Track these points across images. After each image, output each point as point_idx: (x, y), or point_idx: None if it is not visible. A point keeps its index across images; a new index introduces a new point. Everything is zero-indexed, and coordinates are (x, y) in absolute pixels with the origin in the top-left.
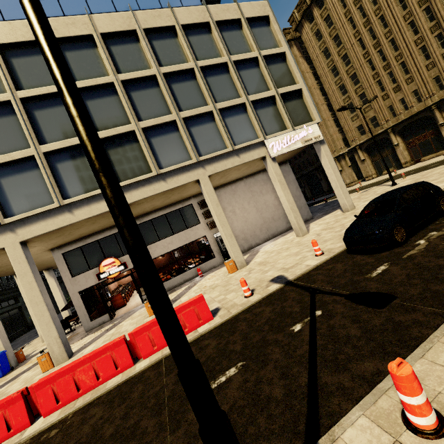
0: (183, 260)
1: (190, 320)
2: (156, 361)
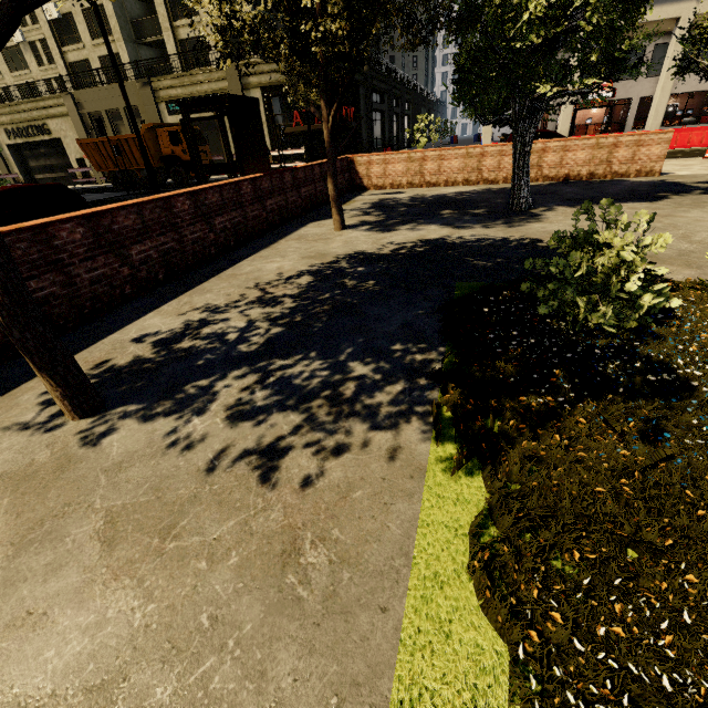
0: (641, 122)
1: (707, 139)
2: (678, 150)
